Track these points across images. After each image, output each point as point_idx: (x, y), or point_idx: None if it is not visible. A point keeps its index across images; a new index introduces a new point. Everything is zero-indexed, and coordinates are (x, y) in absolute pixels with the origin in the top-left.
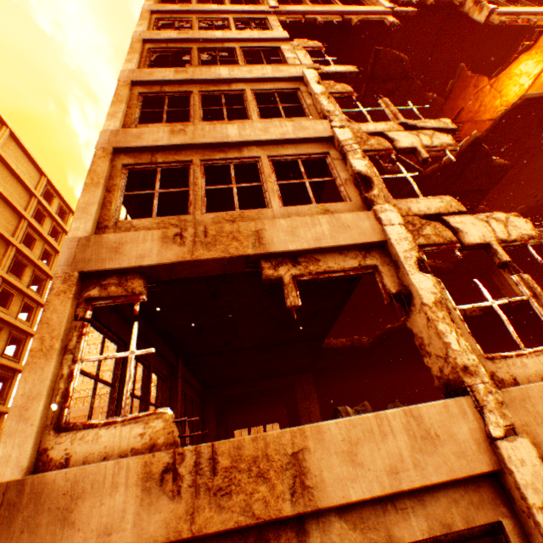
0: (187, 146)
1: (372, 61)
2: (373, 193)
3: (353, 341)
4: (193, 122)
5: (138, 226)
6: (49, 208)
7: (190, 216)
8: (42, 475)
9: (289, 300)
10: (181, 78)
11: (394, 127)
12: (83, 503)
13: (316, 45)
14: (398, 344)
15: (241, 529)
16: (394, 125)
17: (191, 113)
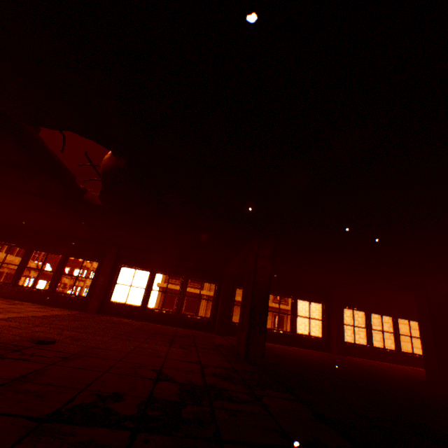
0: None
1: None
2: None
3: None
4: None
5: None
6: None
7: None
8: None
9: None
10: None
11: None
12: None
13: None
14: None
15: None
16: None
17: None
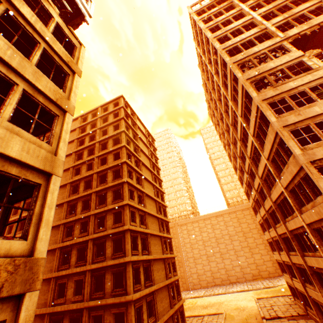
0: (304, 119)
1: None
2: None
3: None
4: (296, 109)
5: (311, 147)
6: (151, 141)
7: None
8: None
9: None
10: (277, 93)
11: None
12: None
13: (318, 51)
14: None
15: None
16: None
17: (291, 105)
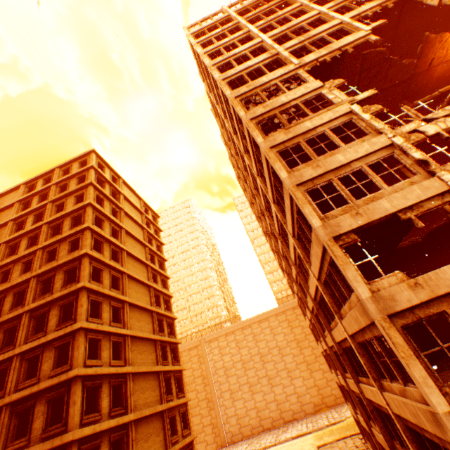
0: (324, 173)
1: (361, 62)
2: (432, 168)
3: (411, 241)
4: (315, 159)
5: (334, 215)
6: (150, 218)
7: (352, 204)
8: (377, 293)
9: (419, 225)
10: (290, 137)
11: (420, 124)
12: (395, 296)
13: (340, 82)
14: (440, 236)
15: (448, 294)
16: (419, 123)
17: (308, 154)
